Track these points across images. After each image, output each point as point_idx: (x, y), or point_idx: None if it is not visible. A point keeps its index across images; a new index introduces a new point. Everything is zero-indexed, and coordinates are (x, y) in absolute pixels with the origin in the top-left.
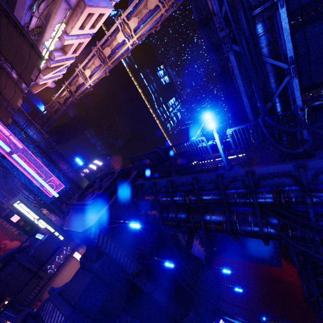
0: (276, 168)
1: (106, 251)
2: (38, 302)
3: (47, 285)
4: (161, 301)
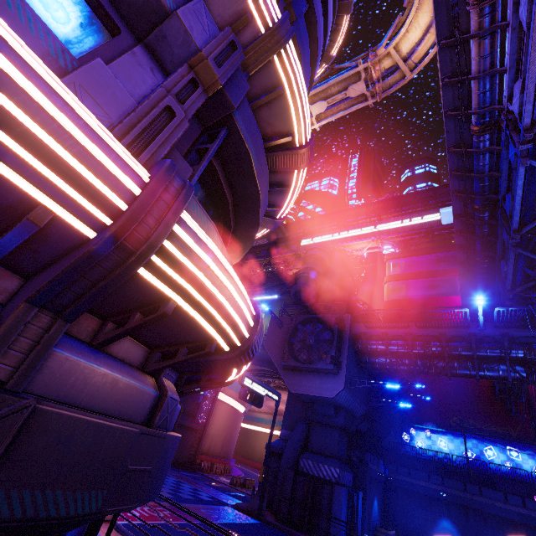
0: (530, 334)
1: (345, 405)
2: (199, 455)
3: (203, 437)
4: (365, 428)
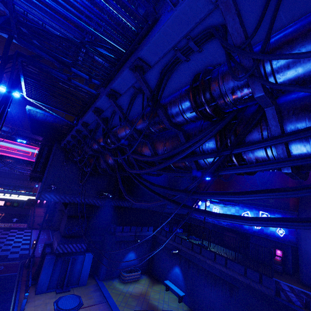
0: (91, 117)
1: (67, 202)
2: None
3: None
4: (143, 206)
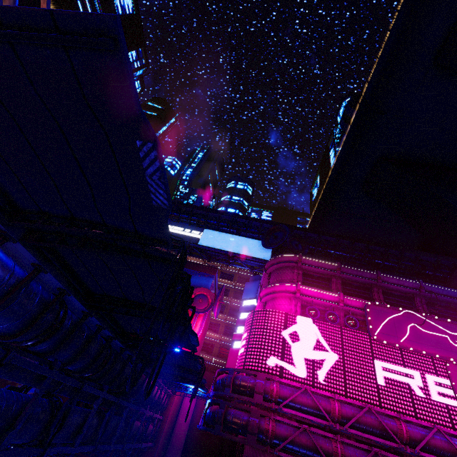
0: None
1: None
2: None
3: None
4: None
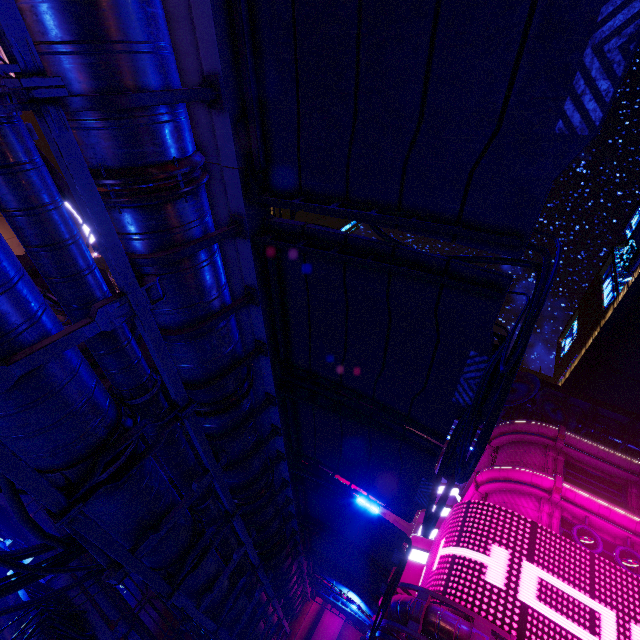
0: None
1: None
2: None
3: None
4: None
